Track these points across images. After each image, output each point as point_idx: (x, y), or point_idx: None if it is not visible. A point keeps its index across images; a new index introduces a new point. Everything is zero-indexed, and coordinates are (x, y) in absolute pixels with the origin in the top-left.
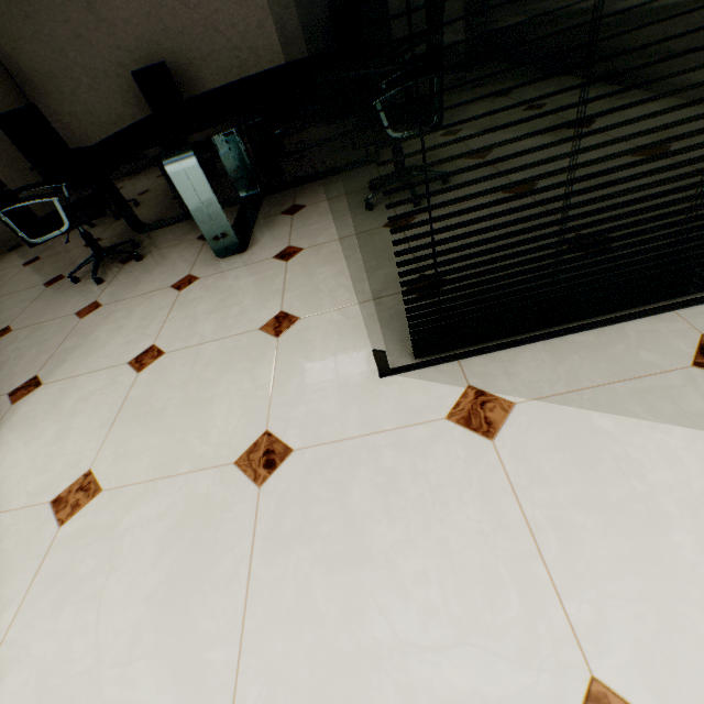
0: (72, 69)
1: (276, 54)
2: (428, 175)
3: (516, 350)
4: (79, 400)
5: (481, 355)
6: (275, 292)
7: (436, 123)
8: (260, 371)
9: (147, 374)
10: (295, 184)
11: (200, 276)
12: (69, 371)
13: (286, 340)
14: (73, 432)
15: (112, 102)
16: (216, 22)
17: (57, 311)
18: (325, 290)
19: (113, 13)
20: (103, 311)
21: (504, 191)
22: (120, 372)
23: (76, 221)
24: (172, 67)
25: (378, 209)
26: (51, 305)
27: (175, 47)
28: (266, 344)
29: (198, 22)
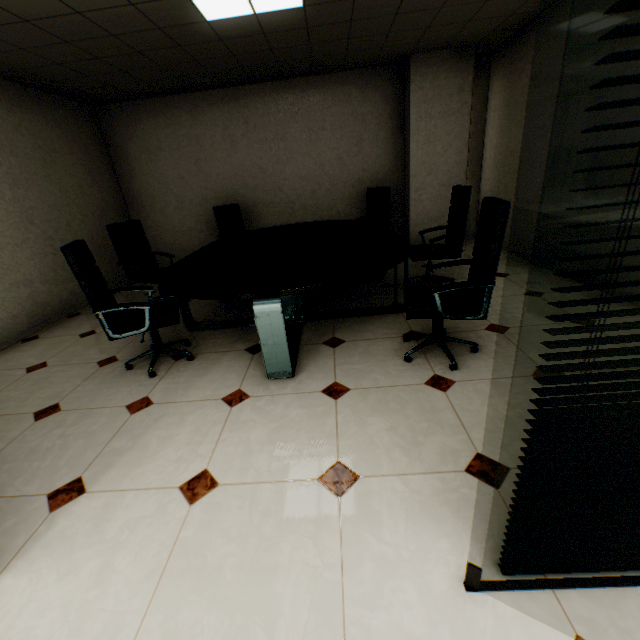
0: (167, 195)
1: (320, 210)
2: (455, 337)
3: (616, 591)
4: (125, 527)
5: (576, 588)
6: (329, 434)
7: (481, 314)
8: (325, 540)
9: (200, 509)
10: (332, 315)
11: (251, 394)
12: (116, 480)
13: (349, 503)
14: (115, 575)
15: (188, 219)
16: (282, 185)
17: (108, 398)
18: (380, 446)
19: (211, 169)
20: (155, 411)
21: (534, 374)
22: (170, 497)
23: (155, 325)
24: (241, 206)
25: (416, 362)
26: (102, 389)
27: (247, 195)
28: (328, 503)
29: (269, 183)
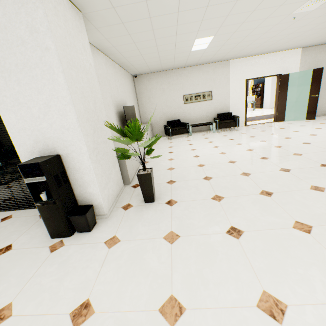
0: None
1: None
2: None
3: None
4: None
5: None
6: None
7: None
8: None
9: None
10: None
11: None
12: None
13: None
14: None
15: None
16: None
17: None
18: None
19: None
20: None
21: None
22: None
23: None
24: None
25: None
26: None
27: None
28: None
29: None
